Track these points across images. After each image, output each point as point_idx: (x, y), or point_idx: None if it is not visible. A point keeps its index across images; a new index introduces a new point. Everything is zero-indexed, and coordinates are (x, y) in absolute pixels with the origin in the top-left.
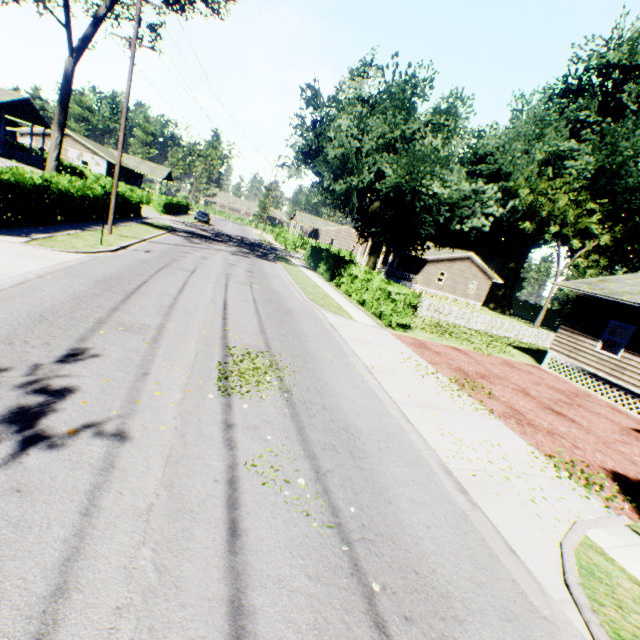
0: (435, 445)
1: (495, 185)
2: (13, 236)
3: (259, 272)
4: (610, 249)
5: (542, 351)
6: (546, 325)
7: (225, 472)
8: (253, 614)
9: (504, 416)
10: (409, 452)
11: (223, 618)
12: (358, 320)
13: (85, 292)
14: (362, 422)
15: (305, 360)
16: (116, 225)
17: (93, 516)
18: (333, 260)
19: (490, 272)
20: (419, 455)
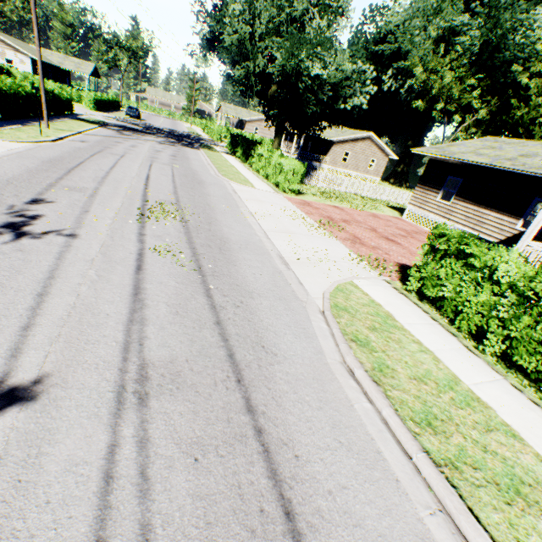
0: (280, 248)
1: (395, 65)
2: None
3: (182, 157)
4: (486, 122)
5: None
6: None
7: (137, 251)
8: (145, 289)
9: (344, 239)
10: (260, 250)
11: (130, 289)
12: (258, 188)
13: (36, 168)
14: (234, 237)
15: (204, 209)
16: (52, 121)
17: (63, 260)
18: (247, 144)
19: (387, 150)
20: (266, 251)
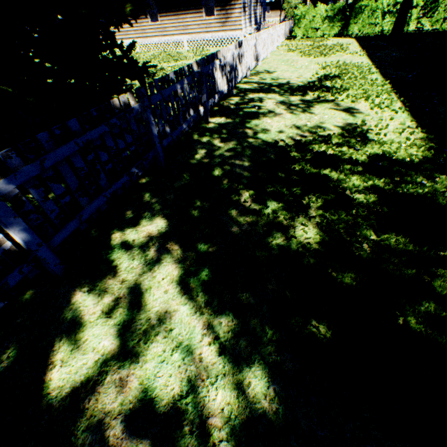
0: None
1: None
2: None
3: None
4: None
5: None
6: None
7: None
8: None
9: None
10: None
11: None
12: None
13: None
14: None
15: None
16: None
17: None
18: None
19: None
20: None
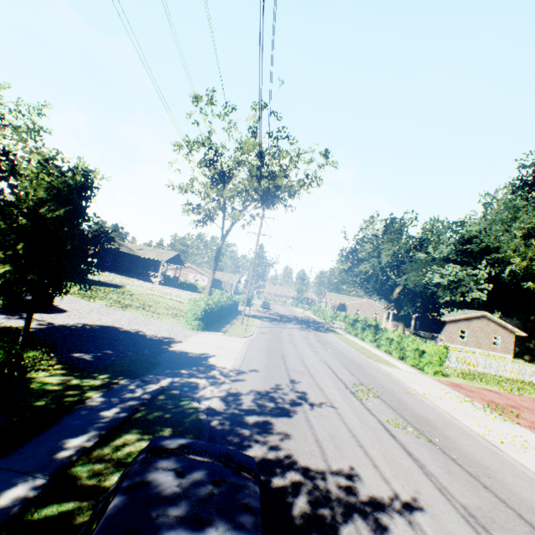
0: (475, 429)
1: (487, 257)
2: (217, 331)
3: (324, 340)
4: None
5: None
6: None
7: (377, 421)
8: (411, 451)
9: (529, 427)
10: (459, 429)
11: (402, 450)
12: (403, 369)
13: (267, 356)
14: (429, 416)
15: (384, 389)
16: (236, 318)
17: (346, 424)
18: (369, 328)
19: (509, 326)
20: (466, 431)
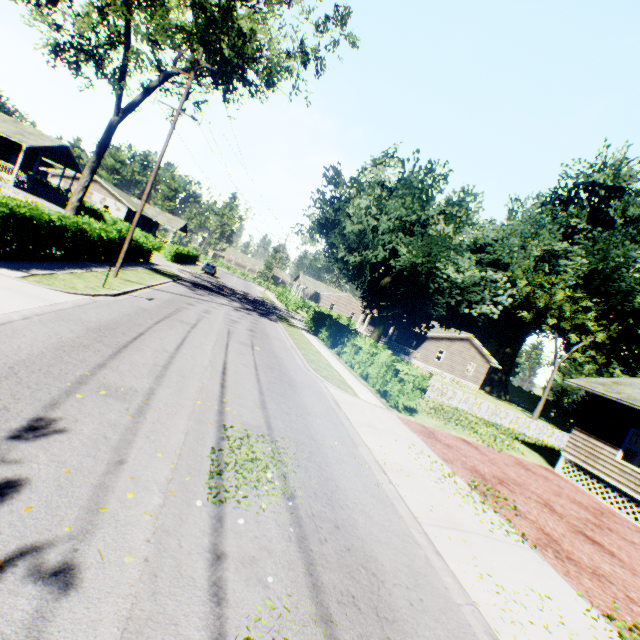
0: (475, 596)
1: (494, 273)
2: (11, 269)
3: (261, 332)
4: (606, 346)
5: (549, 448)
6: (542, 415)
7: None
8: None
9: (539, 544)
10: (447, 609)
11: None
12: (363, 398)
13: (72, 341)
14: (383, 552)
15: (311, 449)
16: (123, 268)
17: None
18: (336, 327)
19: (488, 355)
20: (460, 615)
